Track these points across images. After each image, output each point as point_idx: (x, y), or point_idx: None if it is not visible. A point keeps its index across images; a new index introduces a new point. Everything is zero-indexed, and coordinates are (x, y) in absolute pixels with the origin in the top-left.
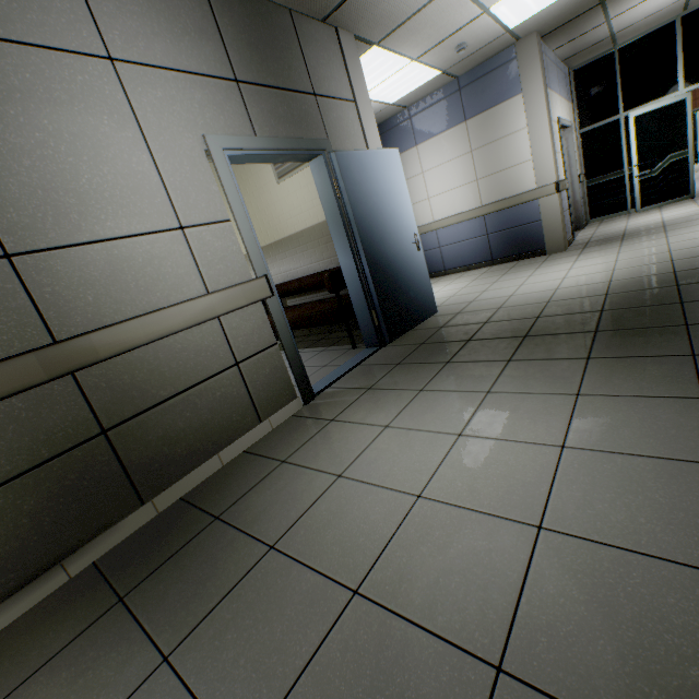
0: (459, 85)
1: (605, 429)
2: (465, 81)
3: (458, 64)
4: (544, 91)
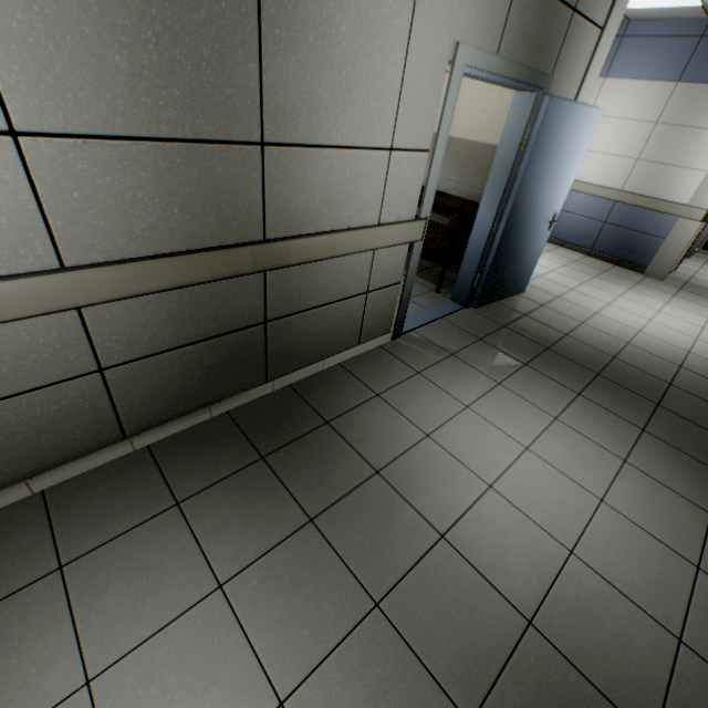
0: (705, 30)
1: (635, 502)
2: None
3: None
4: None
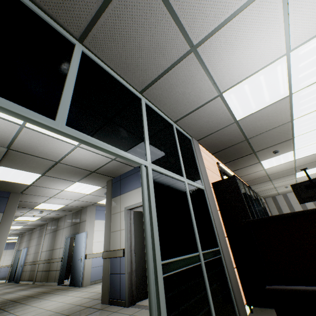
0: None
1: None
2: None
3: None
4: (106, 203)
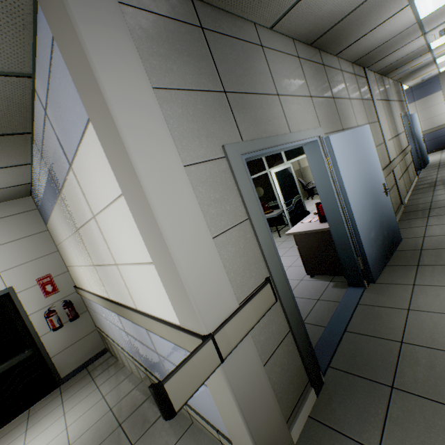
0: (411, 90)
1: None
2: (414, 88)
3: (415, 84)
4: None
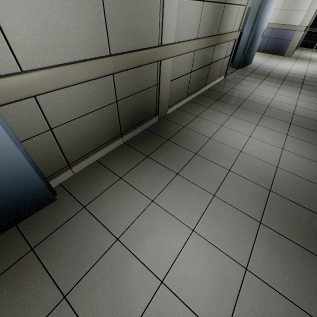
0: None
1: (305, 99)
2: None
3: None
4: None
